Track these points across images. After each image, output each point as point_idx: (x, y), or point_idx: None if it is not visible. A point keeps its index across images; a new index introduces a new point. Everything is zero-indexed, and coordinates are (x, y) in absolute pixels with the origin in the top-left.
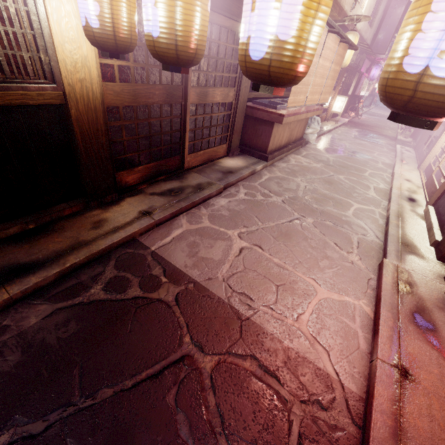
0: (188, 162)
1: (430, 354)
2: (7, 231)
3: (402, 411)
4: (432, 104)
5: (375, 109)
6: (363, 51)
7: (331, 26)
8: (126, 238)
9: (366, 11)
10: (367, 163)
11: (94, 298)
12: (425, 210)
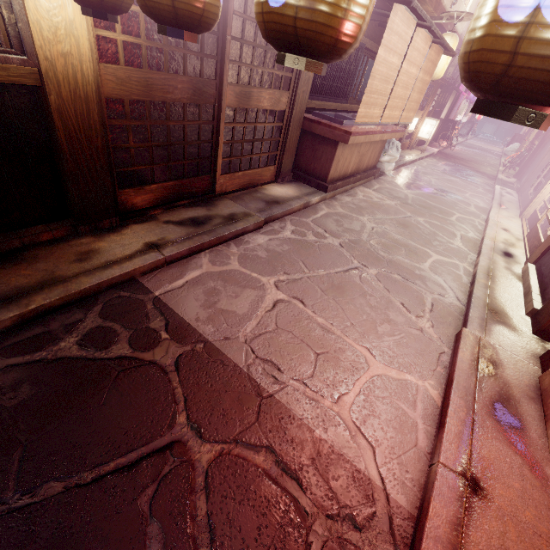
0: (220, 185)
1: (511, 461)
2: None
3: (465, 540)
4: (541, 77)
5: (474, 140)
6: None
7: (421, 17)
8: (122, 276)
9: (471, 10)
10: (456, 204)
11: (63, 354)
12: (524, 268)
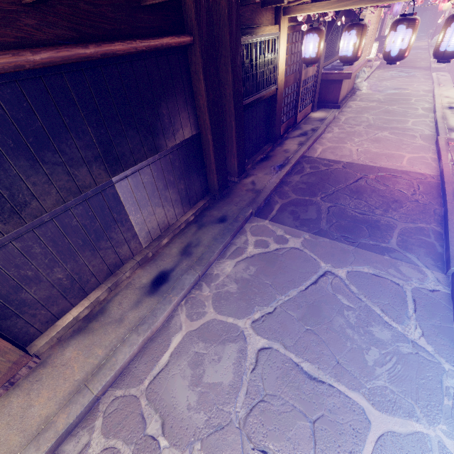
0: (298, 119)
1: None
2: (258, 158)
3: None
4: (448, 57)
5: None
6: None
7: None
8: (302, 154)
9: None
10: (410, 93)
11: (311, 172)
12: None
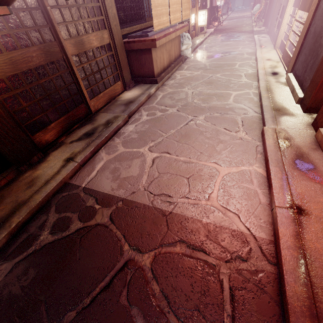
0: (93, 106)
1: (315, 188)
2: None
3: (304, 241)
4: None
5: (232, 14)
6: None
7: None
8: (58, 185)
9: None
10: (235, 57)
11: (44, 243)
12: (286, 77)
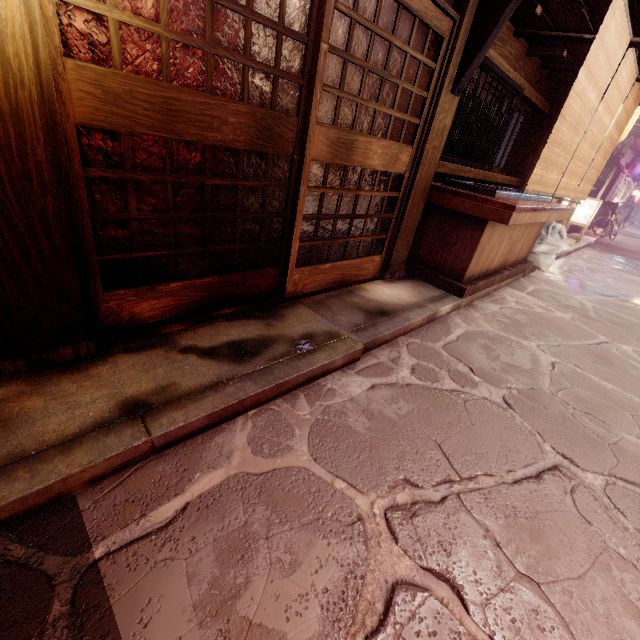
0: (294, 282)
1: None
2: None
3: None
4: None
5: (632, 228)
6: (632, 130)
7: None
8: (28, 499)
9: None
10: None
11: None
12: None
